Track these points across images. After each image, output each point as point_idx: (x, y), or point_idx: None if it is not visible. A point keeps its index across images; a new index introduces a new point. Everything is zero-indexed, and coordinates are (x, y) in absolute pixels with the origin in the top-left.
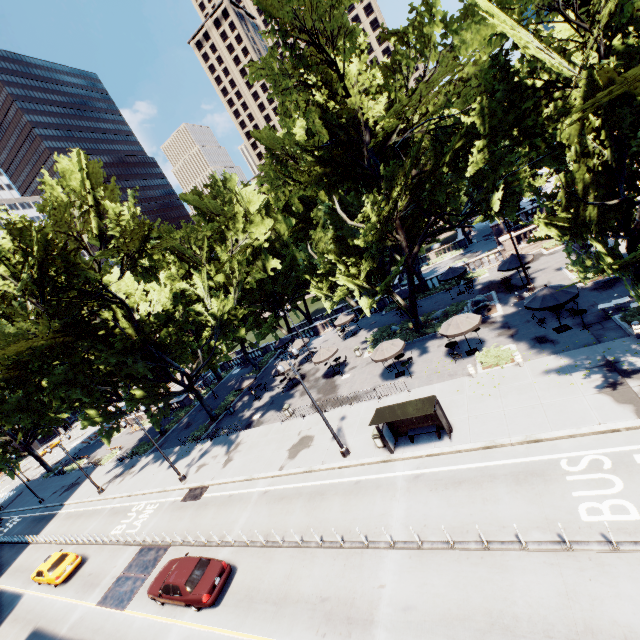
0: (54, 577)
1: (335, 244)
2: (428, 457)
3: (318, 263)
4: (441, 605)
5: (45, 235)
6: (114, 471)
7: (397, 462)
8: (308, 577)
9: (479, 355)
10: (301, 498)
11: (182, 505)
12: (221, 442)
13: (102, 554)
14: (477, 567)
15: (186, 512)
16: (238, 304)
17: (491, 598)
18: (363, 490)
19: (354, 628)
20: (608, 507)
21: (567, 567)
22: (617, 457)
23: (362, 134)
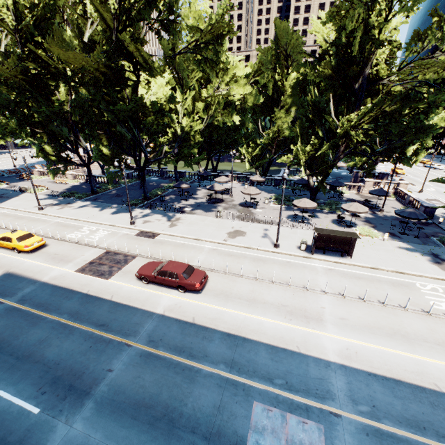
0: (24, 245)
1: (298, 126)
2: (335, 263)
3: (255, 136)
4: (363, 321)
5: None
6: (48, 200)
7: (314, 260)
8: (268, 294)
9: (358, 228)
10: (247, 259)
11: (137, 238)
12: (161, 213)
13: (63, 245)
14: (380, 311)
15: (144, 242)
16: None
17: (391, 324)
18: (294, 266)
19: (310, 320)
20: (444, 305)
21: (429, 321)
22: (444, 289)
23: (365, 66)
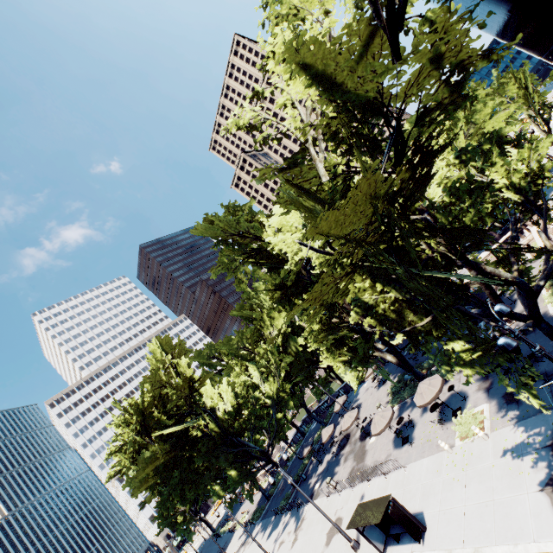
0: None
1: None
2: None
3: None
4: None
5: (140, 407)
6: (241, 538)
7: None
8: None
9: (455, 422)
10: None
11: None
12: (294, 515)
13: None
14: None
15: None
16: (288, 376)
17: None
18: None
19: None
20: None
21: None
22: None
23: None
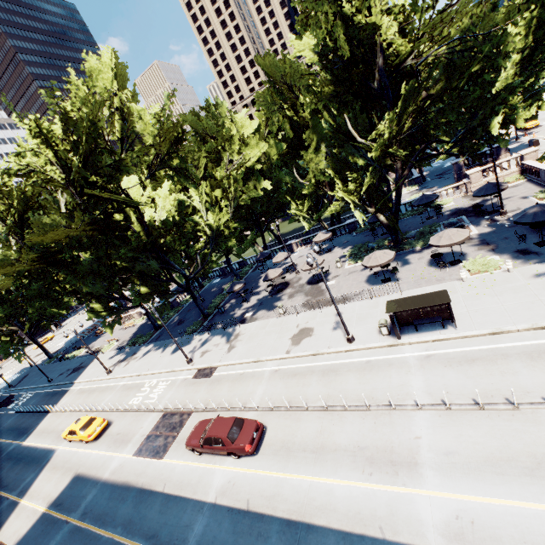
0: (87, 435)
1: (331, 164)
2: (435, 342)
3: (299, 187)
4: (482, 450)
5: (93, 125)
6: (117, 357)
7: (404, 346)
8: (341, 432)
9: (466, 264)
10: (314, 374)
11: (194, 381)
12: (219, 334)
13: (125, 419)
14: (510, 422)
15: (200, 386)
16: (226, 220)
17: (531, 444)
18: (376, 367)
19: (399, 468)
20: None
21: None
22: None
23: (375, 56)
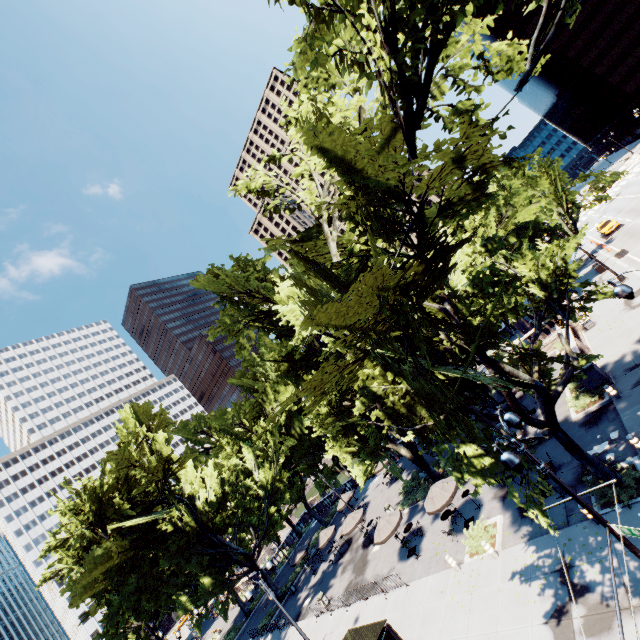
0: None
1: None
2: None
3: None
4: None
5: (97, 491)
6: None
7: None
8: None
9: (466, 534)
10: None
11: None
12: (275, 639)
13: None
14: None
15: None
16: (289, 463)
17: None
18: None
19: None
20: None
21: None
22: None
23: None
